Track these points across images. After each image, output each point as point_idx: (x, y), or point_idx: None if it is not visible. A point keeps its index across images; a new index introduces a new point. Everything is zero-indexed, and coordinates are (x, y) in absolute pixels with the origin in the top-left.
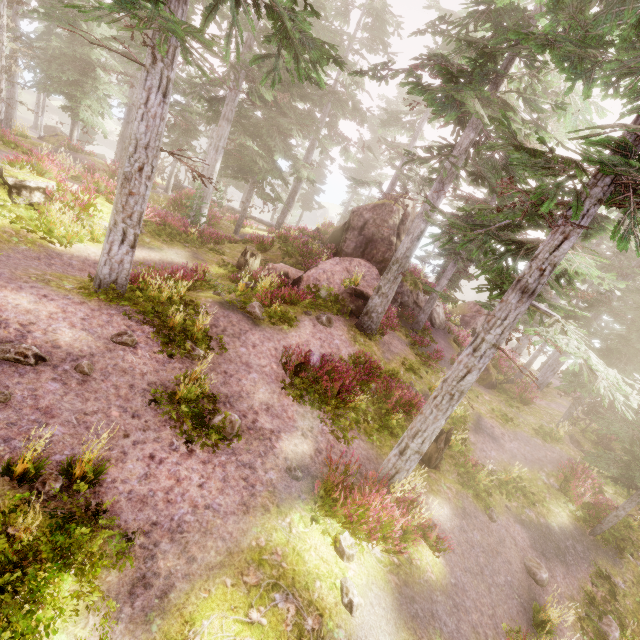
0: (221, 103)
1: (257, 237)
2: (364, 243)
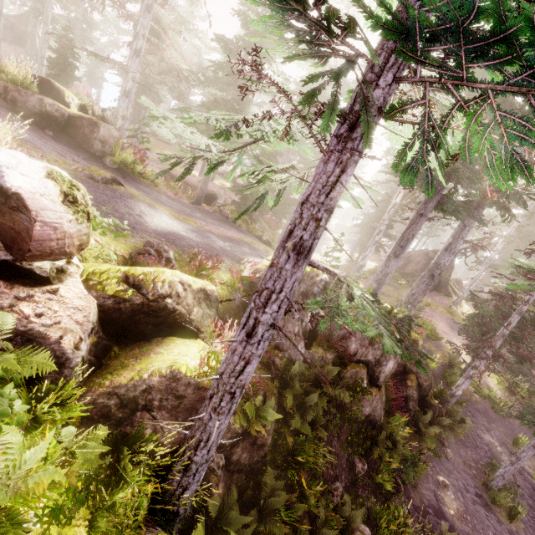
0: None
1: None
2: (17, 38)
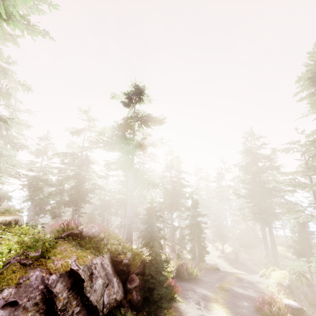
0: None
1: None
2: None
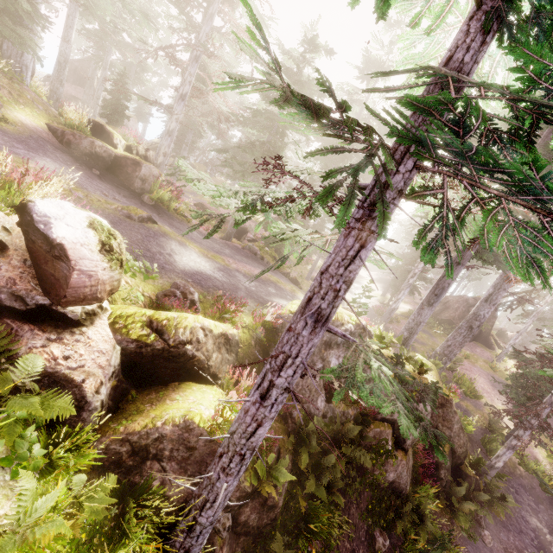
0: None
1: None
2: (78, 79)
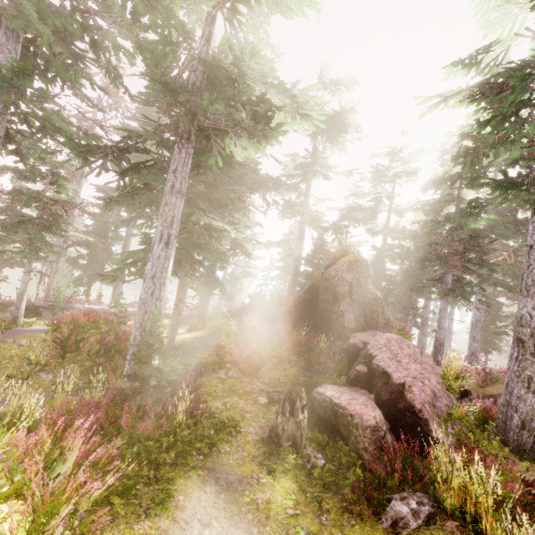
0: (142, 174)
1: (223, 350)
2: (360, 309)
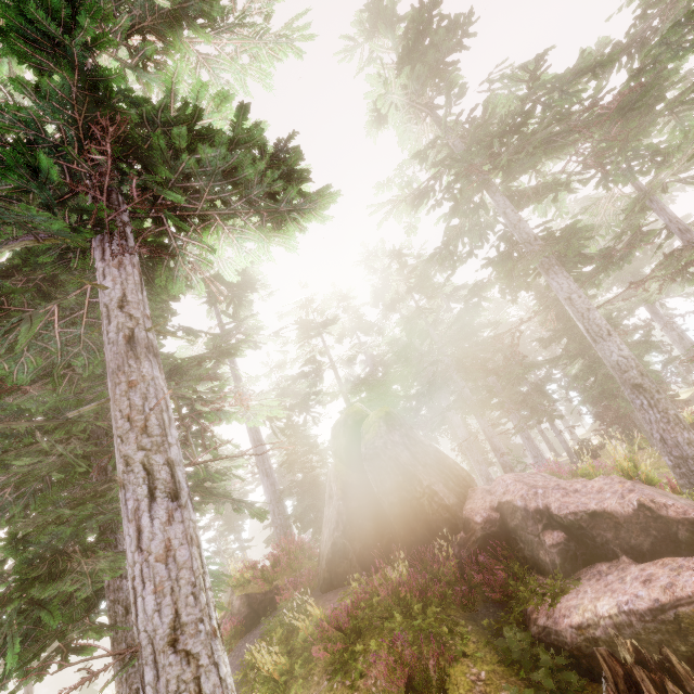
0: None
1: None
2: (439, 472)
